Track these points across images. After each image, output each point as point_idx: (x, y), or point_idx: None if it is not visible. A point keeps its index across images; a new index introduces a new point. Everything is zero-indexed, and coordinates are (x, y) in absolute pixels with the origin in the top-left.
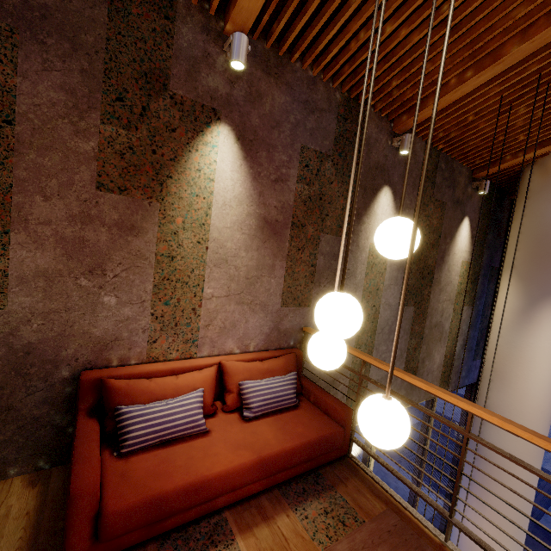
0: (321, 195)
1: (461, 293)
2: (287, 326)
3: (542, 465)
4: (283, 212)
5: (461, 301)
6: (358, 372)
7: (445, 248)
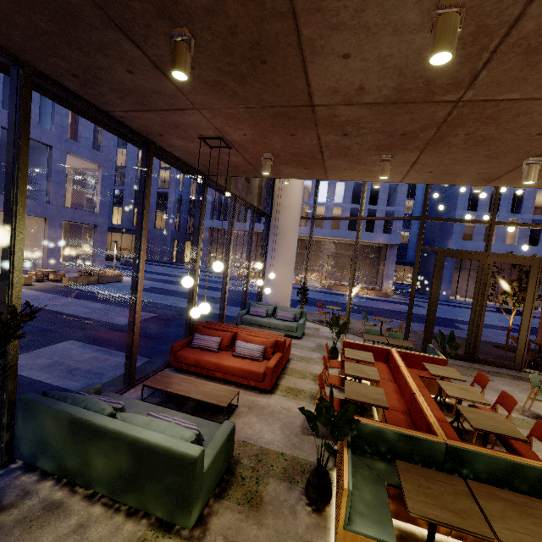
0: None
1: None
2: None
3: (293, 298)
4: None
5: None
6: None
7: None
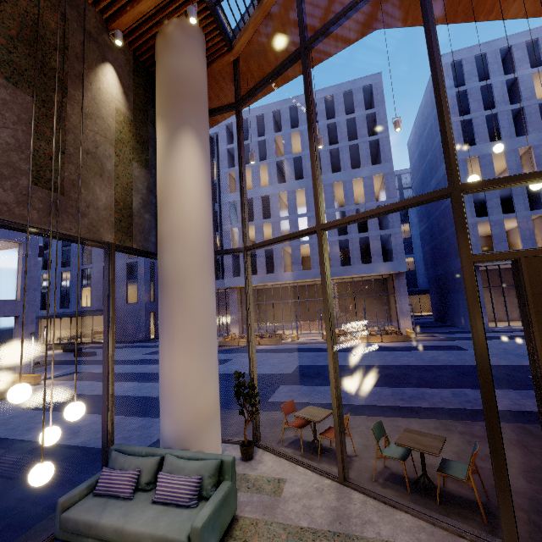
0: None
1: (123, 142)
2: None
3: (277, 372)
4: None
5: (128, 153)
6: None
7: (81, 70)
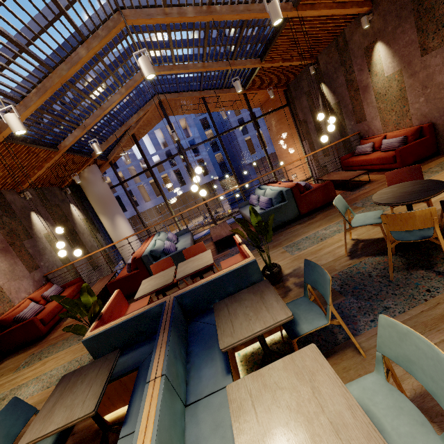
0: (11, 229)
1: (91, 230)
2: (38, 278)
3: None
4: (3, 243)
5: (94, 233)
6: (74, 268)
7: (72, 219)
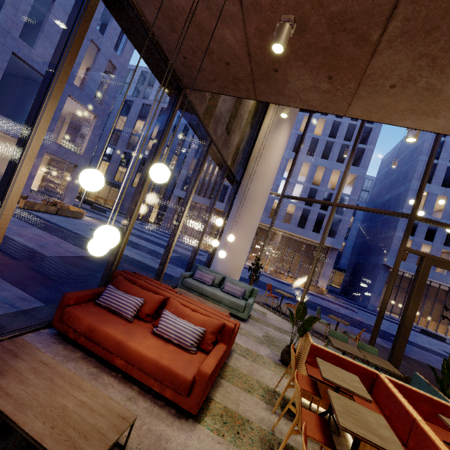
0: None
1: (251, 112)
2: None
3: None
4: None
5: (249, 119)
6: None
7: None
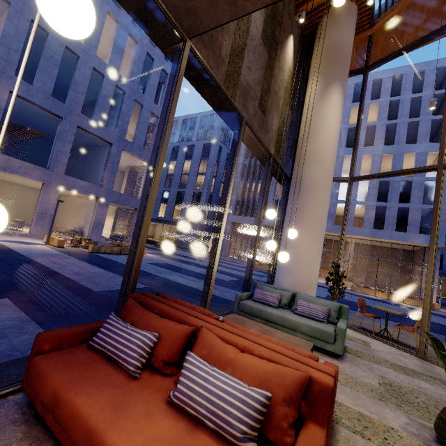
0: None
1: (287, 90)
2: None
3: None
4: None
5: (287, 98)
6: None
7: (283, 39)
